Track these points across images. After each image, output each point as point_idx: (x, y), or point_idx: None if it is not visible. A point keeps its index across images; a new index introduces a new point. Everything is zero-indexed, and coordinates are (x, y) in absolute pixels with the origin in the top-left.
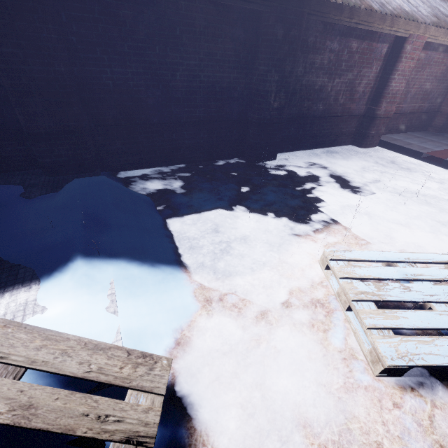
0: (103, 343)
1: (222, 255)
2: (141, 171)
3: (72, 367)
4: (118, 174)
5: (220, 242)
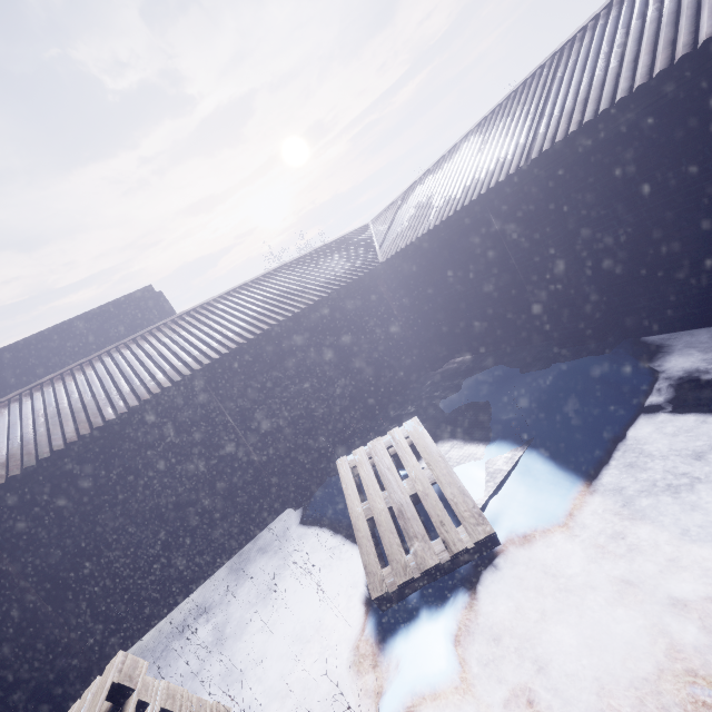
0: (467, 492)
1: (692, 499)
2: (687, 333)
3: (448, 492)
4: (645, 340)
5: None
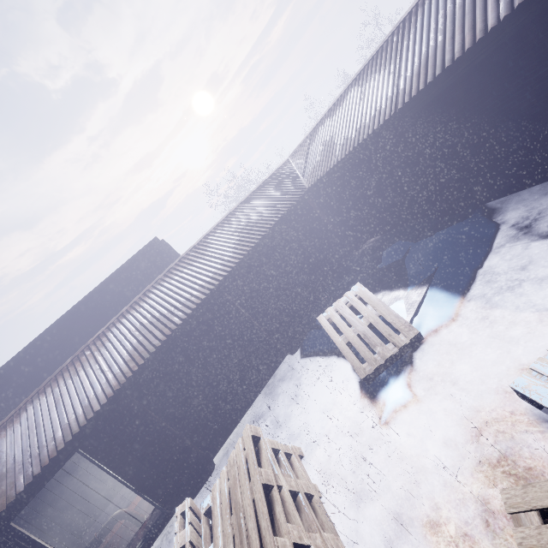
0: (400, 316)
1: (522, 291)
2: (516, 194)
3: (389, 319)
4: (491, 204)
5: (533, 278)
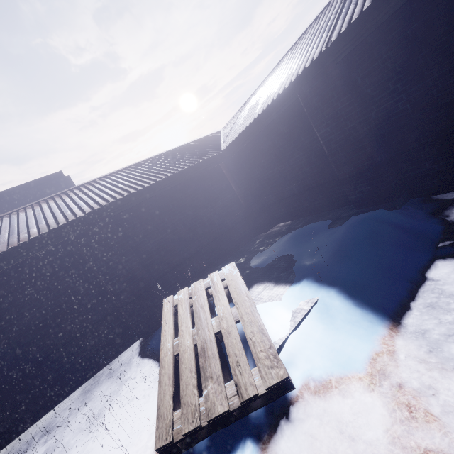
0: (266, 331)
1: None
2: None
3: (248, 331)
4: (430, 199)
5: None
